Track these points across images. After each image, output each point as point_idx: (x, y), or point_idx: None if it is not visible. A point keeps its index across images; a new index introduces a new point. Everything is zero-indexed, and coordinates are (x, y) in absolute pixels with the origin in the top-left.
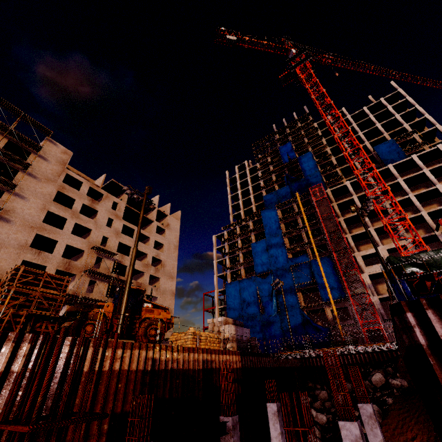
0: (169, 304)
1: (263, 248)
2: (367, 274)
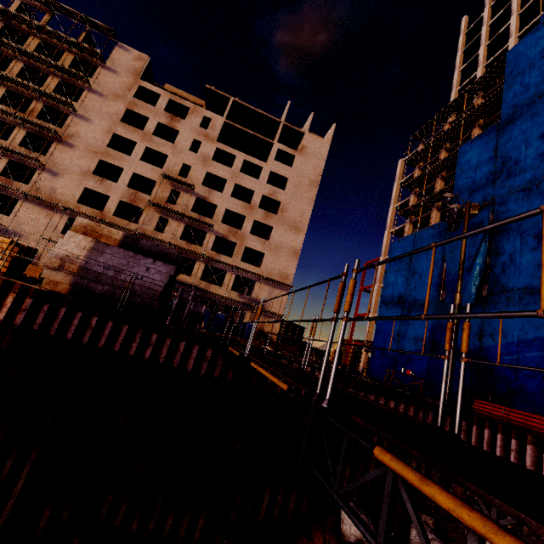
0: (285, 267)
1: (485, 149)
2: None
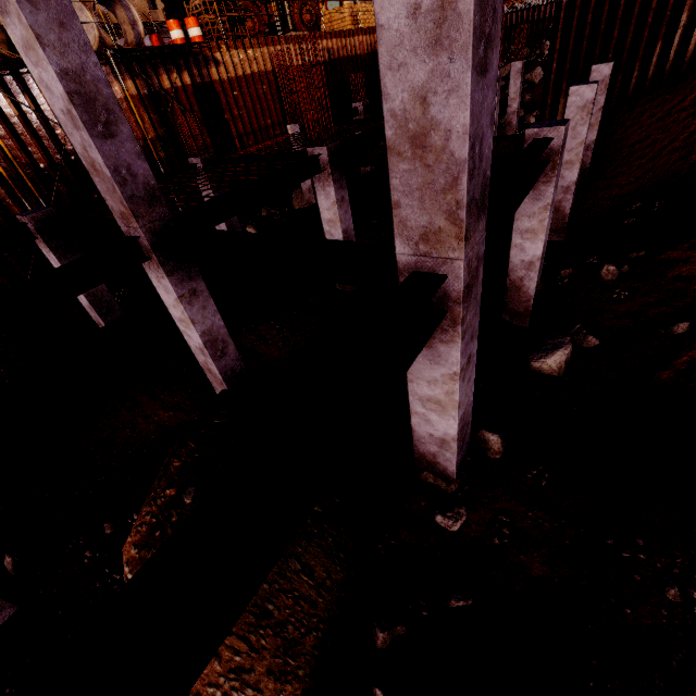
0: None
1: None
2: None
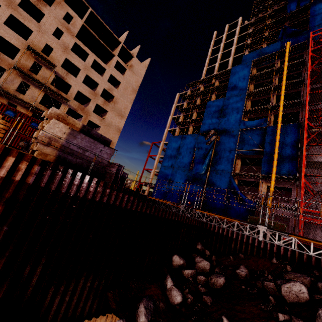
0: (112, 137)
1: (218, 108)
2: None
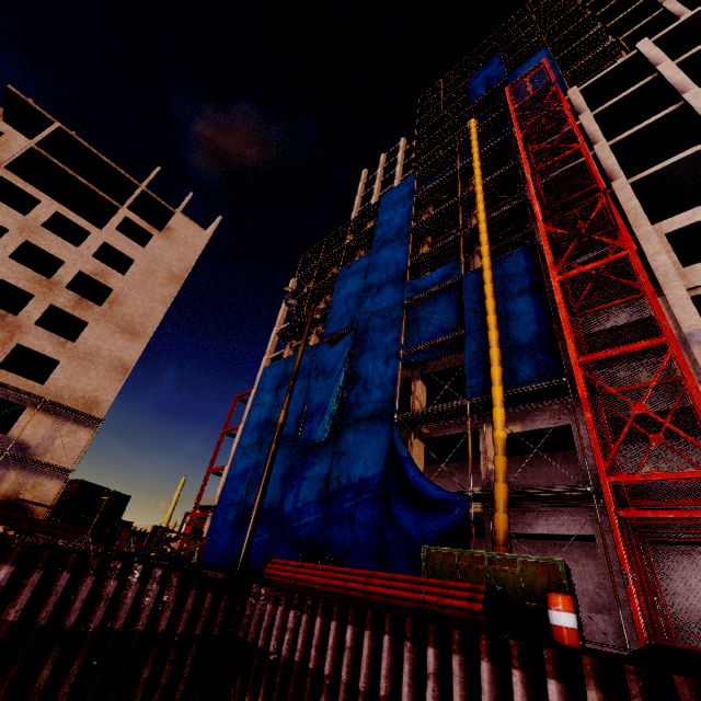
0: (97, 388)
1: (358, 275)
2: (684, 292)
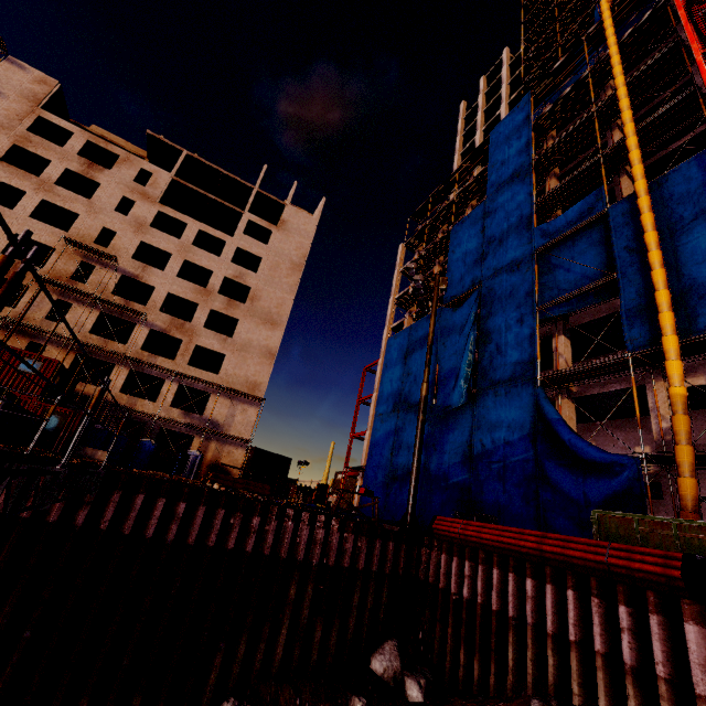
0: (254, 373)
1: (474, 229)
2: None
